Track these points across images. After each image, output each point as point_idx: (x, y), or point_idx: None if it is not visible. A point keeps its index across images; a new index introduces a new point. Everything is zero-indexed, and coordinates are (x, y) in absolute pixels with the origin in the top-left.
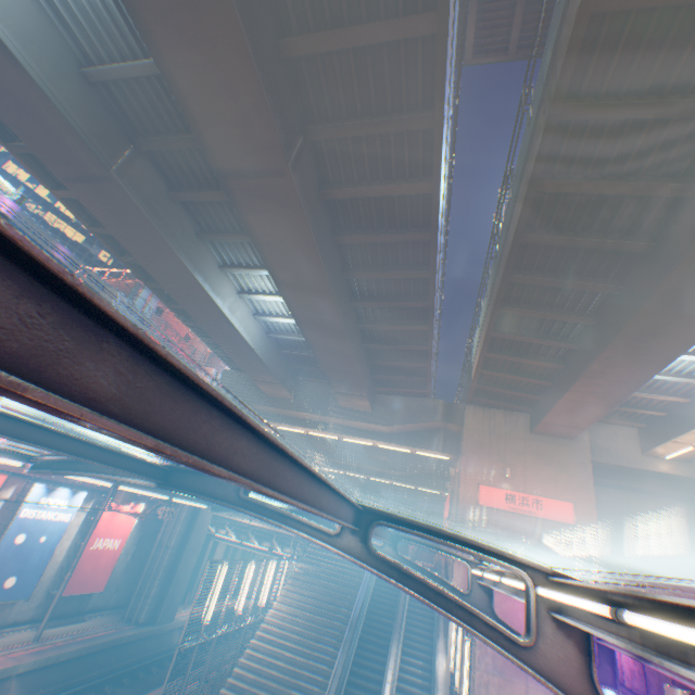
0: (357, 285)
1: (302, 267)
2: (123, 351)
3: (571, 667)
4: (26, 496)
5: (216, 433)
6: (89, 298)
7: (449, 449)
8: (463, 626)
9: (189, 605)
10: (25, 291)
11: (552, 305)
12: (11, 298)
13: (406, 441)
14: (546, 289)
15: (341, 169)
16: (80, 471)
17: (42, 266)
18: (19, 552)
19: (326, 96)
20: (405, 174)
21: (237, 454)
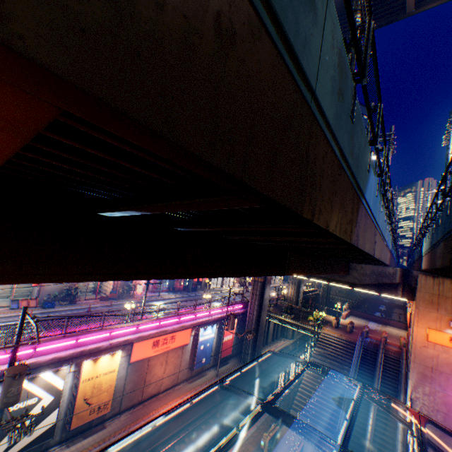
0: None
1: None
2: None
3: None
4: (198, 331)
5: None
6: None
7: (405, 296)
8: None
9: (263, 348)
10: None
11: None
12: None
13: (373, 289)
14: None
15: None
16: (236, 394)
17: None
18: (202, 351)
19: None
20: None
21: None
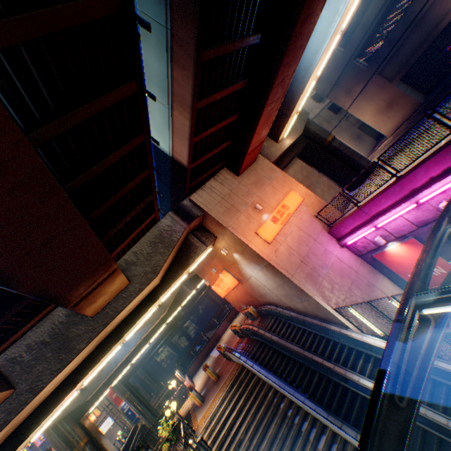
0: None
1: None
2: None
3: None
4: None
5: None
6: None
7: (208, 240)
8: None
9: None
10: None
11: None
12: None
13: (179, 270)
14: None
15: None
16: None
17: None
18: None
19: None
20: None
21: None
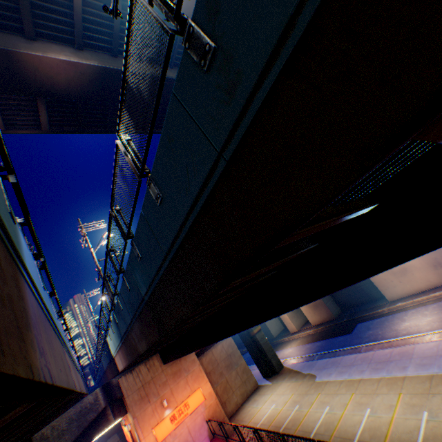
0: None
1: None
2: None
3: None
4: None
5: None
6: None
7: (120, 414)
8: None
9: None
10: None
11: None
12: None
13: (83, 441)
14: None
15: None
16: None
17: None
18: None
19: None
20: None
21: None
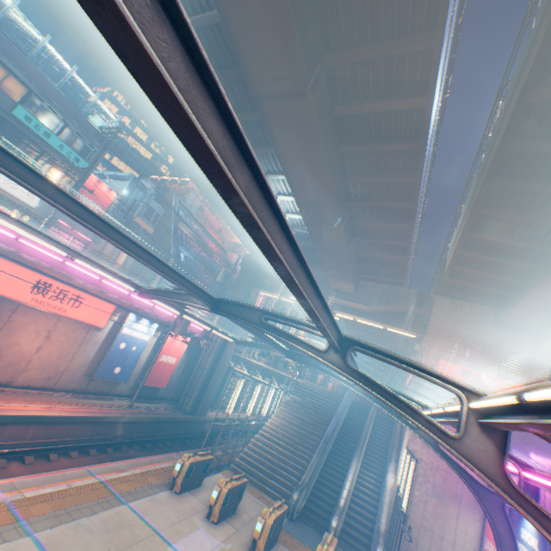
0: (352, 188)
1: (310, 172)
2: (248, 172)
3: (487, 457)
4: (125, 321)
5: (275, 234)
6: (245, 140)
7: (416, 329)
8: (408, 418)
9: (215, 409)
10: (225, 135)
11: (530, 209)
12: (222, 137)
13: (380, 319)
14: (526, 194)
15: (348, 90)
16: (166, 297)
17: (234, 123)
18: (121, 353)
19: (342, 27)
20: (403, 91)
21: (282, 252)
